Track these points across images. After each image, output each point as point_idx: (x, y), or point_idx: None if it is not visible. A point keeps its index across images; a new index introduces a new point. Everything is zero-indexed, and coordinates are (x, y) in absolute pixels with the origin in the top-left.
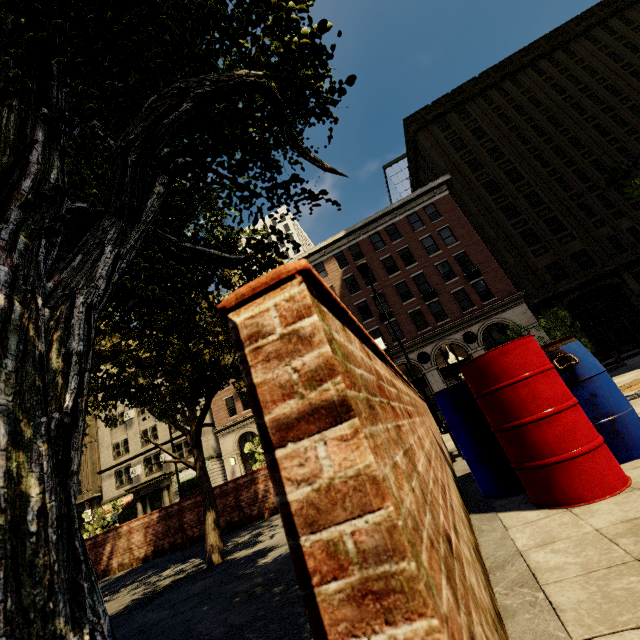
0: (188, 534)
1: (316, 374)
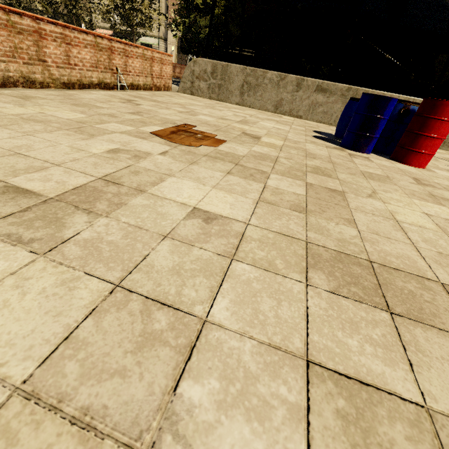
0: (176, 75)
1: None
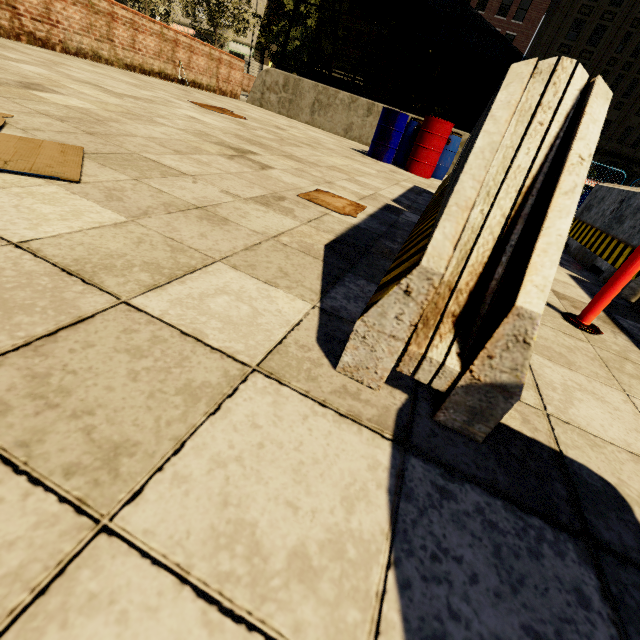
0: None
1: None
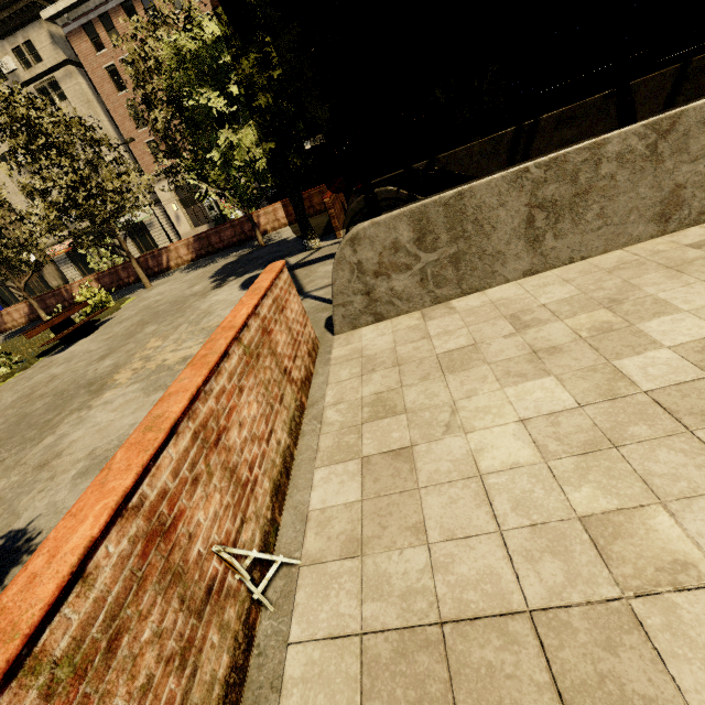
0: (216, 247)
1: (330, 206)
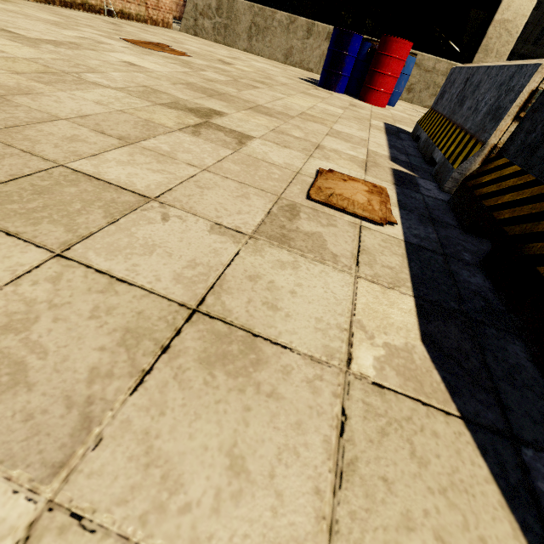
0: None
1: None
